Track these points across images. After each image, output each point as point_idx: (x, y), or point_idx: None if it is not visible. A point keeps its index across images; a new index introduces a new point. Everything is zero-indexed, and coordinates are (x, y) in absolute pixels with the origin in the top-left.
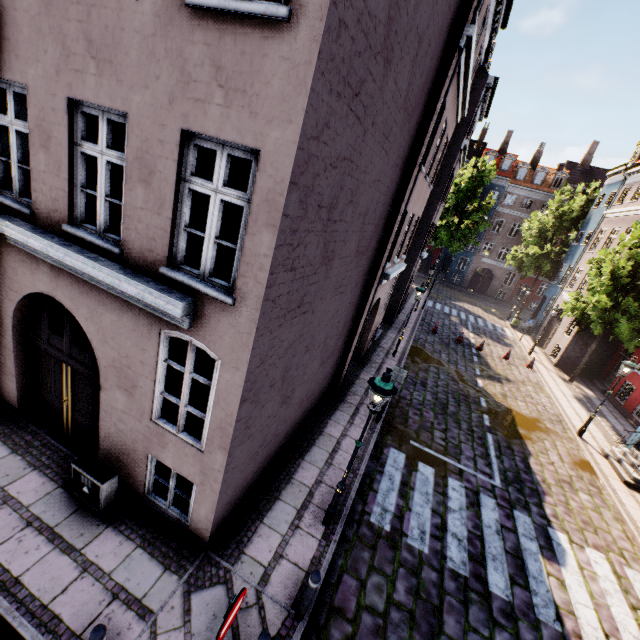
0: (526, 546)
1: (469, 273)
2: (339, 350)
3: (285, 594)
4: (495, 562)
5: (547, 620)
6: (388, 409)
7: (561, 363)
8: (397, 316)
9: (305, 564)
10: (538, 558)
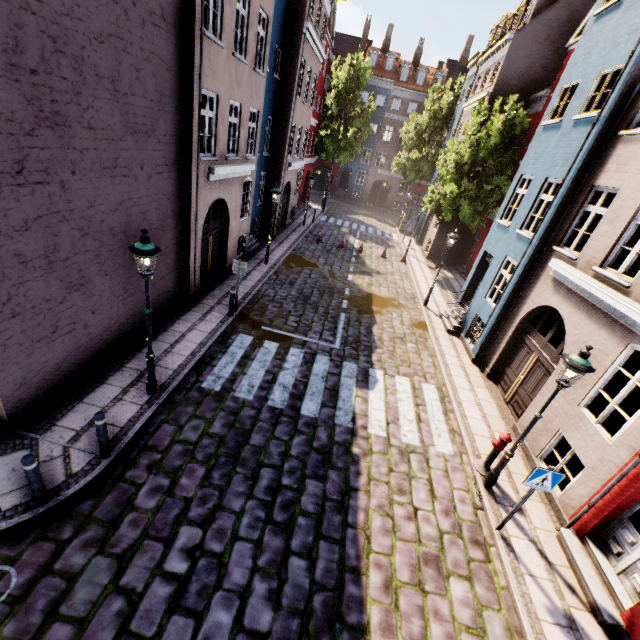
0: (345, 382)
1: (368, 187)
2: (172, 250)
3: (95, 445)
4: (313, 396)
5: (343, 423)
6: (247, 306)
7: (432, 255)
8: (282, 231)
9: (122, 423)
10: (352, 388)
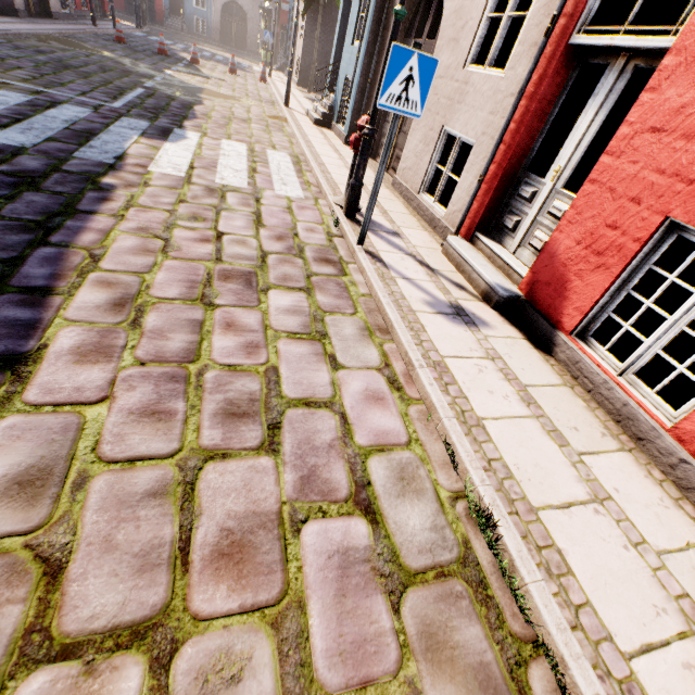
0: (117, 131)
1: (215, 14)
2: None
3: None
4: (29, 131)
5: (93, 158)
6: None
7: (303, 79)
8: (46, 18)
9: None
10: (131, 137)
